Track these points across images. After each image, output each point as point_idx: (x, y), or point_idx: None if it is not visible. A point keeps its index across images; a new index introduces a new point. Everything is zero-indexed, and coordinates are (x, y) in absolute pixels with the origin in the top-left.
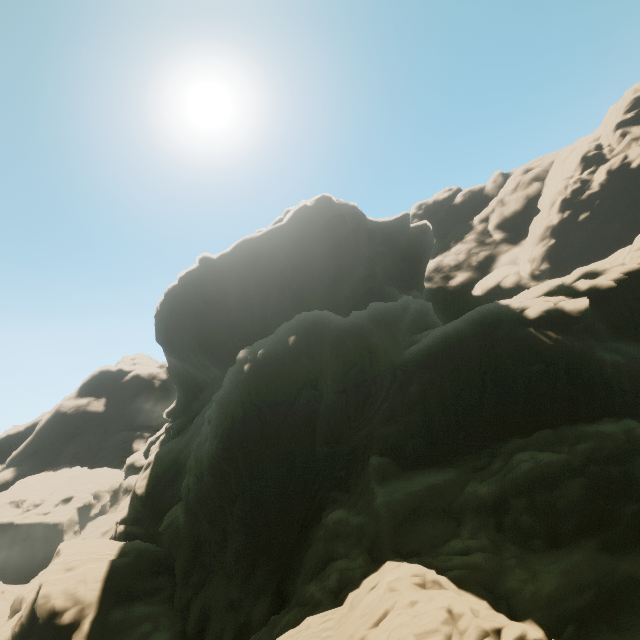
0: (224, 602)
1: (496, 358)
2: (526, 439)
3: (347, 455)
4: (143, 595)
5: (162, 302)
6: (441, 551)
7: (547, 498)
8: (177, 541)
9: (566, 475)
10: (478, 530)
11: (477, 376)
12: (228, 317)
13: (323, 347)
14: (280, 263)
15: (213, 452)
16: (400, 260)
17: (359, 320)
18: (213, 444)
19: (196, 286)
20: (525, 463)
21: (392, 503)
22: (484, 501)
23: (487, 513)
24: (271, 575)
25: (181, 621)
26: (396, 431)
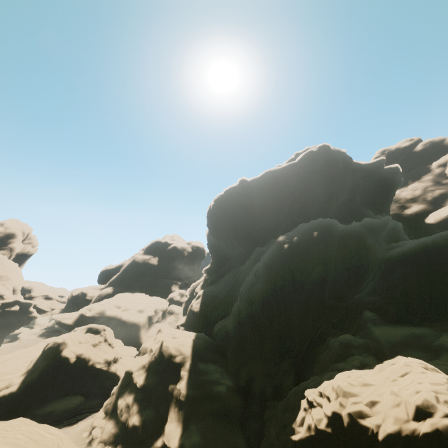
0: (264, 372)
1: None
2: None
3: (342, 309)
4: (211, 361)
5: (214, 204)
6: (428, 363)
7: None
8: (227, 338)
9: None
10: None
11: None
12: (253, 217)
13: (333, 241)
14: (292, 187)
15: (265, 290)
16: (373, 191)
17: (358, 227)
18: (265, 285)
19: (235, 196)
20: None
21: (387, 336)
22: None
23: None
24: (291, 365)
25: (235, 378)
26: (380, 300)
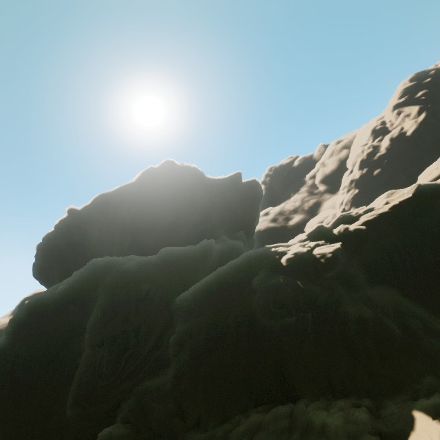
0: None
1: (250, 308)
2: (262, 417)
3: (111, 411)
4: None
5: (38, 245)
6: None
7: None
8: None
9: None
10: None
11: (232, 327)
12: (85, 256)
13: (99, 294)
14: (124, 212)
15: None
16: (234, 207)
17: (139, 266)
18: None
19: (64, 231)
20: None
21: None
22: None
23: None
24: None
25: None
26: (154, 388)
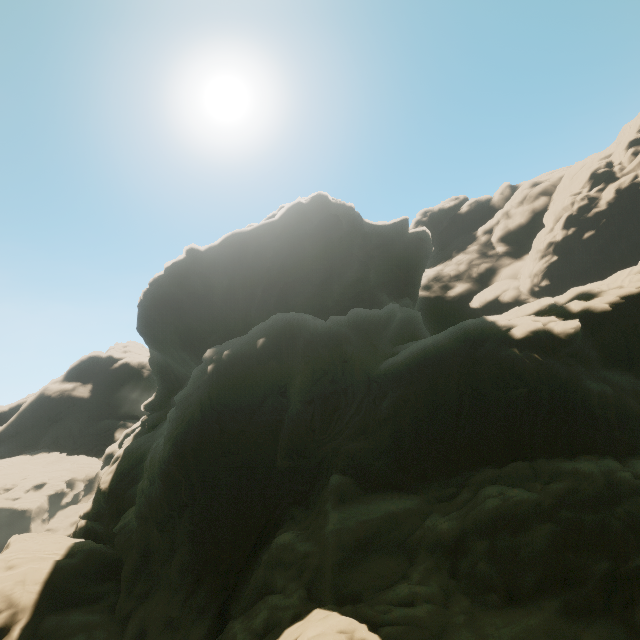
0: (162, 620)
1: (476, 378)
2: (499, 470)
3: (311, 469)
4: (84, 601)
5: (146, 291)
6: (384, 597)
7: (510, 544)
8: (129, 545)
9: (535, 518)
10: (430, 574)
11: (454, 396)
12: (211, 312)
13: (295, 352)
14: (268, 260)
15: (164, 457)
16: (395, 266)
17: (336, 326)
18: (165, 448)
19: (181, 278)
20: (492, 499)
21: (343, 532)
22: (442, 539)
23: (443, 554)
24: (216, 594)
25: (118, 635)
26: (364, 448)
